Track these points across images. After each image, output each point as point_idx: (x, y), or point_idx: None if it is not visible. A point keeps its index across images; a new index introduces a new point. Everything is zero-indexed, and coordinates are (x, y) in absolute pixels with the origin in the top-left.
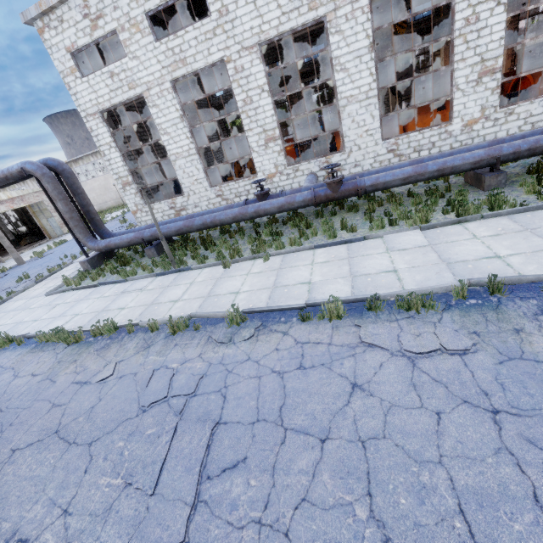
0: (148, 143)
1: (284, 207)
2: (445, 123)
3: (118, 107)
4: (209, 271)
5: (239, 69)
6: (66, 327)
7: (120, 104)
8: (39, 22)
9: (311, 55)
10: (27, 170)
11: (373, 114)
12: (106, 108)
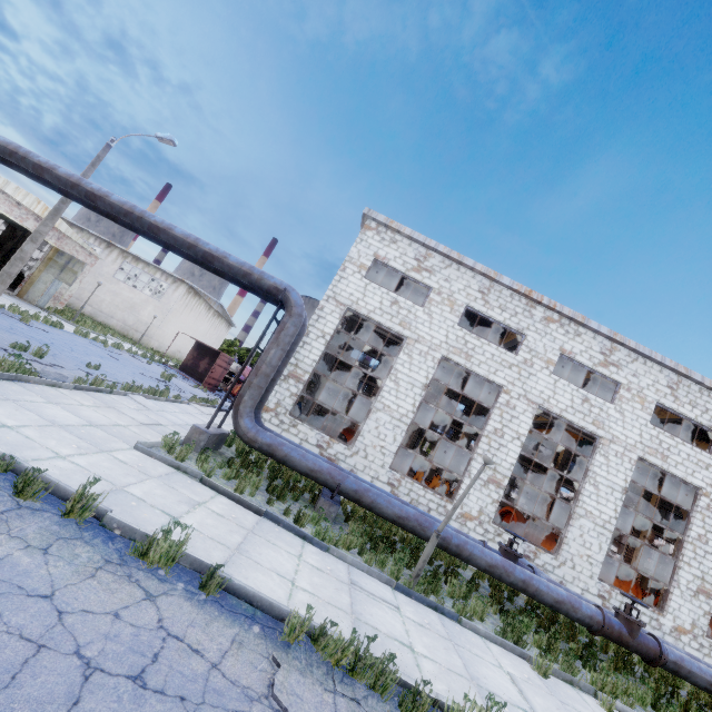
0: (365, 371)
1: (563, 605)
2: (656, 609)
3: (361, 318)
4: (506, 656)
5: (510, 405)
6: (303, 613)
7: (374, 322)
8: (374, 224)
9: (574, 451)
10: (287, 295)
11: (601, 546)
12: (360, 312)
